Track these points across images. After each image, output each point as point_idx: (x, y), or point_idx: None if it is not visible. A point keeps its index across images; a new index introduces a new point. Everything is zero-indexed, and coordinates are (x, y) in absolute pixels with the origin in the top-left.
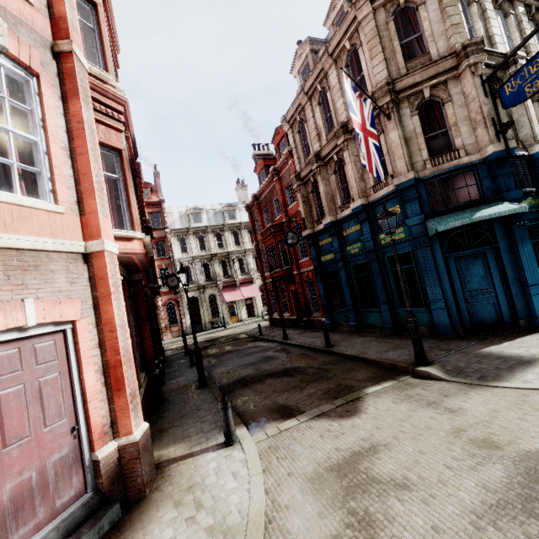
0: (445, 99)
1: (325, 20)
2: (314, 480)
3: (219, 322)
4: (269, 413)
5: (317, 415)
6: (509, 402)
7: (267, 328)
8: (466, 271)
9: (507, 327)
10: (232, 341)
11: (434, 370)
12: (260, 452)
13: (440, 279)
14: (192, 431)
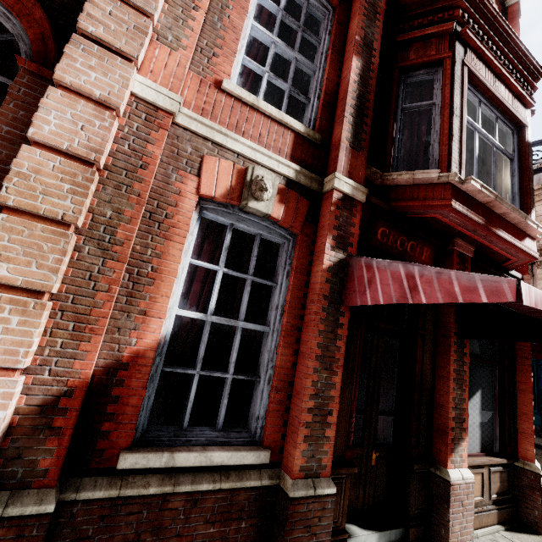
0: None
1: (540, 164)
2: None
3: None
4: None
5: None
6: None
7: None
8: None
9: None
10: None
11: None
12: None
13: None
14: None
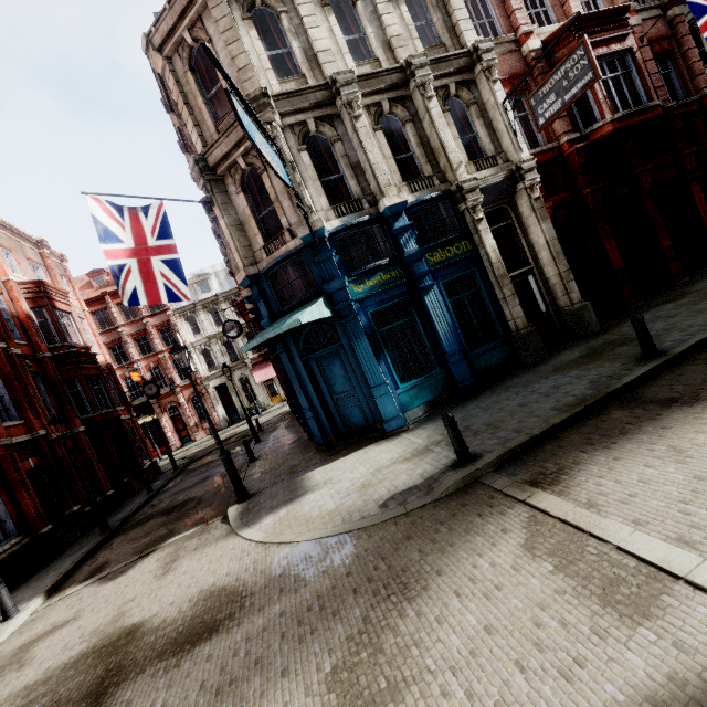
0: (259, 170)
1: None
2: (0, 659)
3: (258, 407)
4: (88, 573)
5: (101, 578)
6: (209, 560)
7: (282, 417)
8: (329, 372)
9: (374, 430)
10: (235, 442)
11: (235, 510)
12: (22, 625)
13: (305, 385)
14: (15, 601)
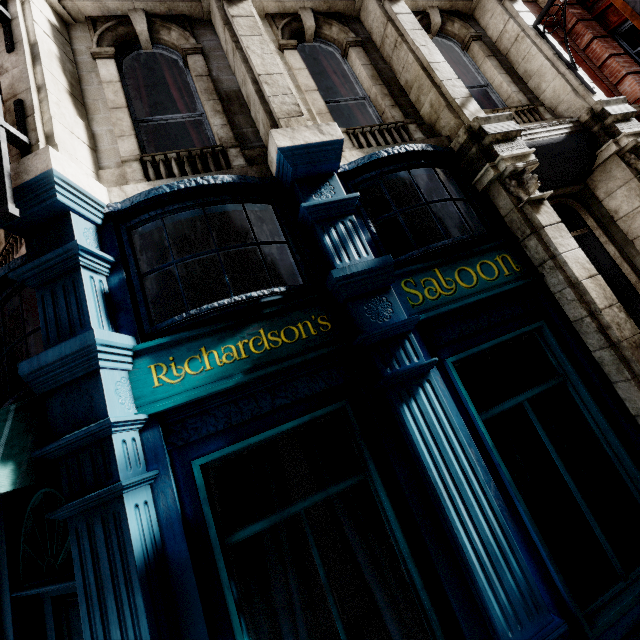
0: None
1: None
2: None
3: None
4: None
5: None
6: None
7: None
8: None
9: None
10: None
11: None
12: None
13: None
14: None
